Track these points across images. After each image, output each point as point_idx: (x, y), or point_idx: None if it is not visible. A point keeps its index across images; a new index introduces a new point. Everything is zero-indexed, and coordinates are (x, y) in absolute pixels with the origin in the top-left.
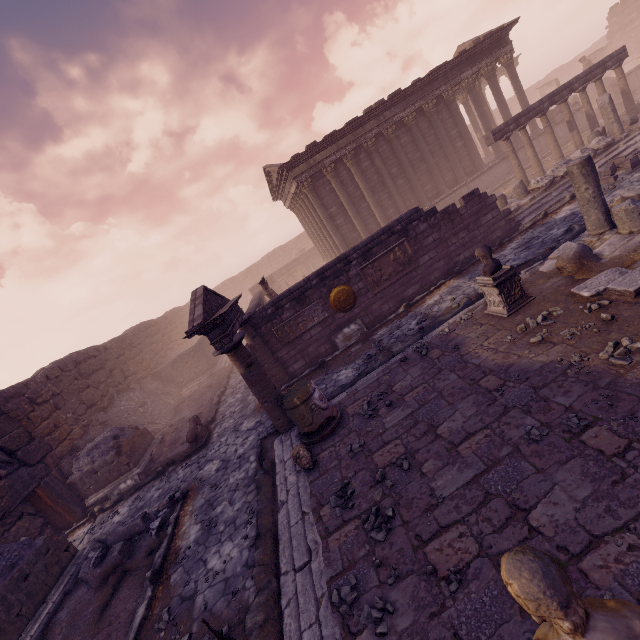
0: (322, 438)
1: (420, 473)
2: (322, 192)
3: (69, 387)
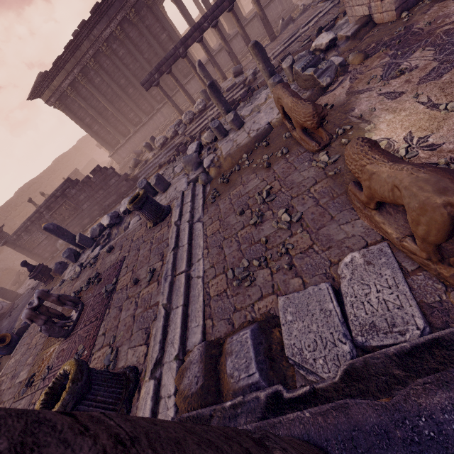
0: (0, 320)
1: None
2: (74, 108)
3: None
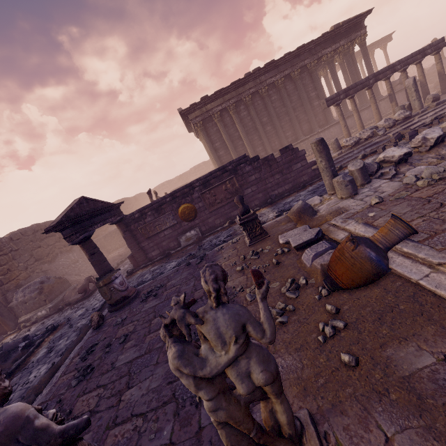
0: (115, 309)
1: (122, 347)
2: (211, 131)
3: (25, 246)
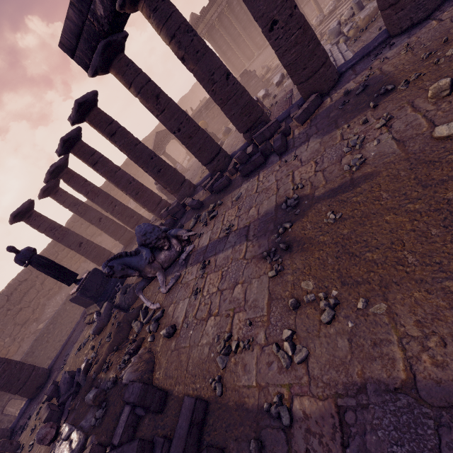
0: None
1: None
2: (216, 38)
3: None
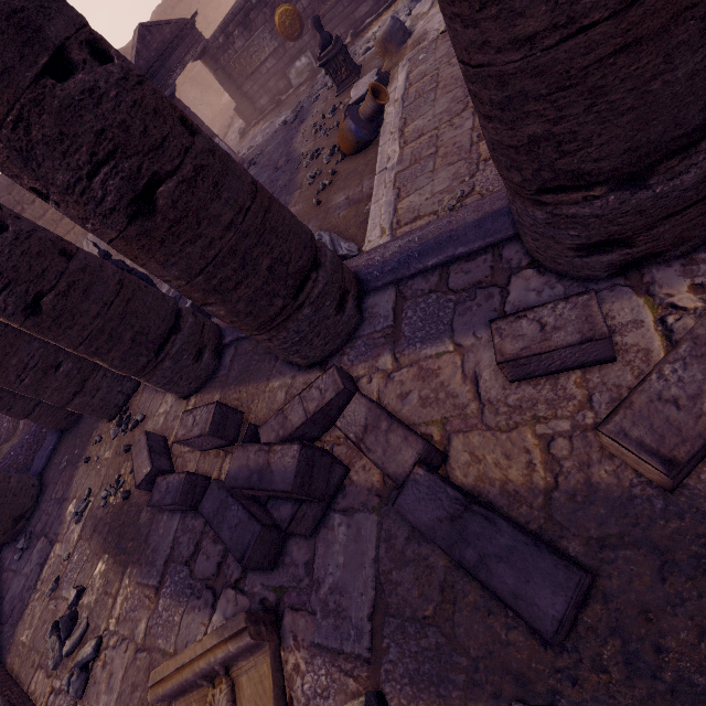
0: None
1: None
2: None
3: None
